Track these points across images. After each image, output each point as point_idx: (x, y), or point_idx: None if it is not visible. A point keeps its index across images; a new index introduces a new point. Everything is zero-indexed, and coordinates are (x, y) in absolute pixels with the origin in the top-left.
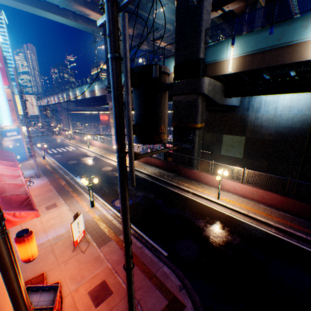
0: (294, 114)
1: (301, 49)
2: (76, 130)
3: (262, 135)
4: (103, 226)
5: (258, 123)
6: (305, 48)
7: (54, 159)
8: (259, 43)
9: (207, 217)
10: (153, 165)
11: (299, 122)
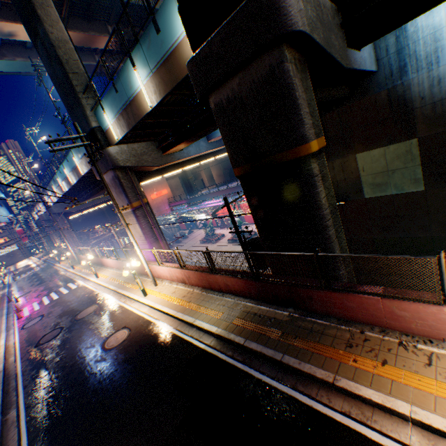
0: None
1: None
2: (93, 240)
3: None
4: None
5: (444, 90)
6: None
7: (18, 338)
8: None
9: None
10: (226, 292)
11: None
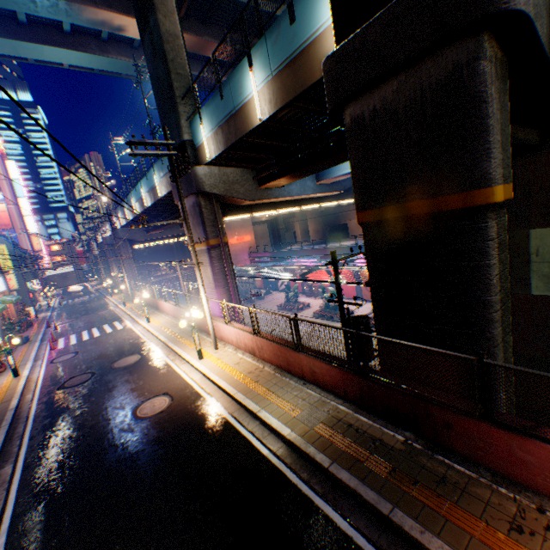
0: None
1: None
2: (154, 278)
3: None
4: None
5: None
6: None
7: (43, 372)
8: None
9: None
10: (310, 381)
11: None
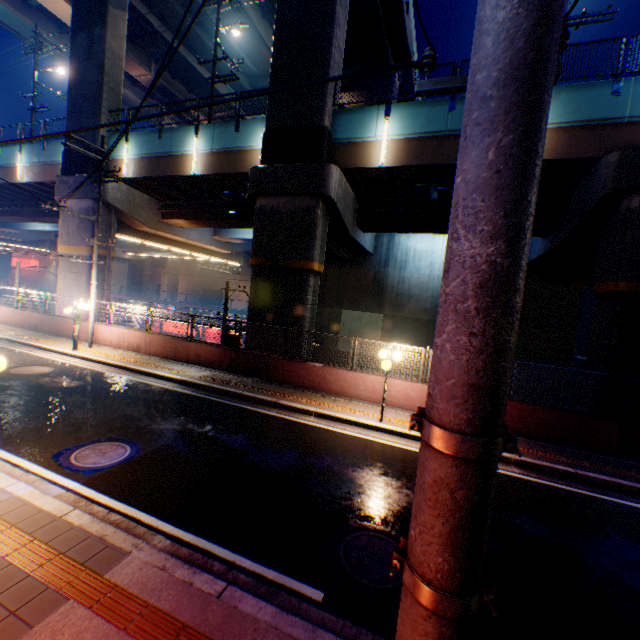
0: None
1: None
2: None
3: (412, 311)
4: (12, 546)
5: (405, 289)
6: None
7: None
8: (434, 123)
9: (379, 462)
10: (195, 363)
11: None
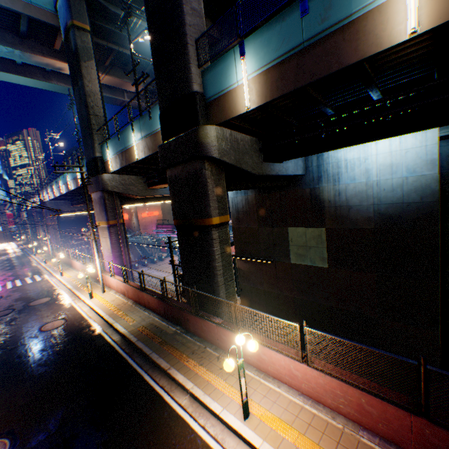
0: (403, 177)
1: (374, 24)
2: (75, 241)
3: (354, 222)
4: None
5: (342, 201)
6: (384, 20)
7: None
8: (288, 39)
9: None
10: (148, 307)
11: (416, 192)
